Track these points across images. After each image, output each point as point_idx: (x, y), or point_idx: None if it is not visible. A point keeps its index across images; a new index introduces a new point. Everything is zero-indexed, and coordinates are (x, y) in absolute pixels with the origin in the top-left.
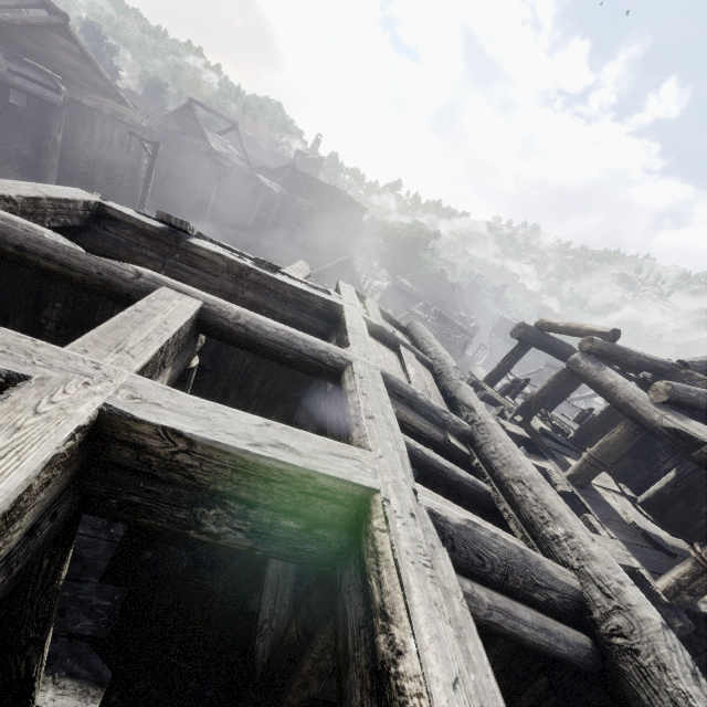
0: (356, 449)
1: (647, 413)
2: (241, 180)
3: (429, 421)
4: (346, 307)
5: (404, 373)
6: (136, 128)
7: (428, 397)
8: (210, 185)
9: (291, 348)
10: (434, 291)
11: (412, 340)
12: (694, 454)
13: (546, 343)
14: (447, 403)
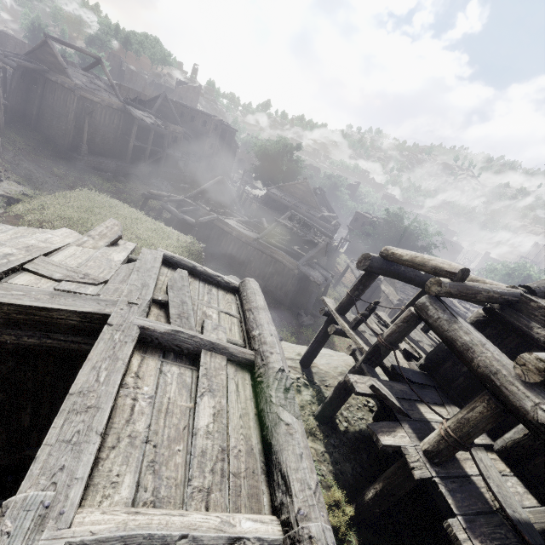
0: None
1: (516, 397)
2: (113, 113)
3: None
4: (111, 319)
5: (192, 426)
6: None
7: (195, 533)
8: (82, 120)
9: None
10: (300, 197)
11: (241, 309)
12: None
13: (392, 271)
14: (263, 448)
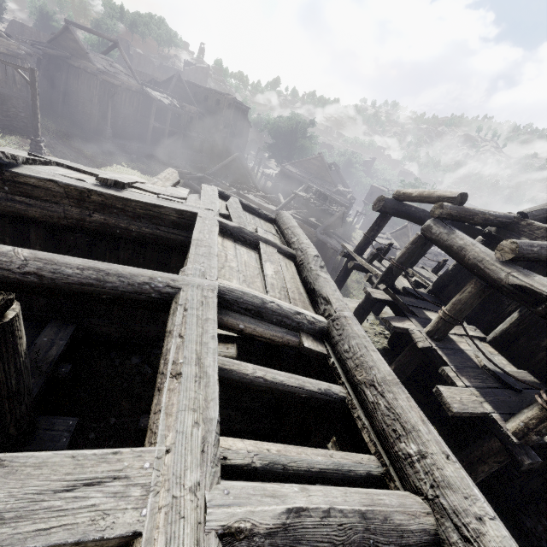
0: (128, 452)
1: (495, 272)
2: (132, 96)
3: (282, 327)
4: (199, 214)
5: (262, 274)
6: (14, 57)
7: (278, 302)
8: (105, 104)
9: (102, 288)
10: (315, 172)
11: (280, 231)
12: (539, 309)
13: (403, 211)
14: (308, 295)
